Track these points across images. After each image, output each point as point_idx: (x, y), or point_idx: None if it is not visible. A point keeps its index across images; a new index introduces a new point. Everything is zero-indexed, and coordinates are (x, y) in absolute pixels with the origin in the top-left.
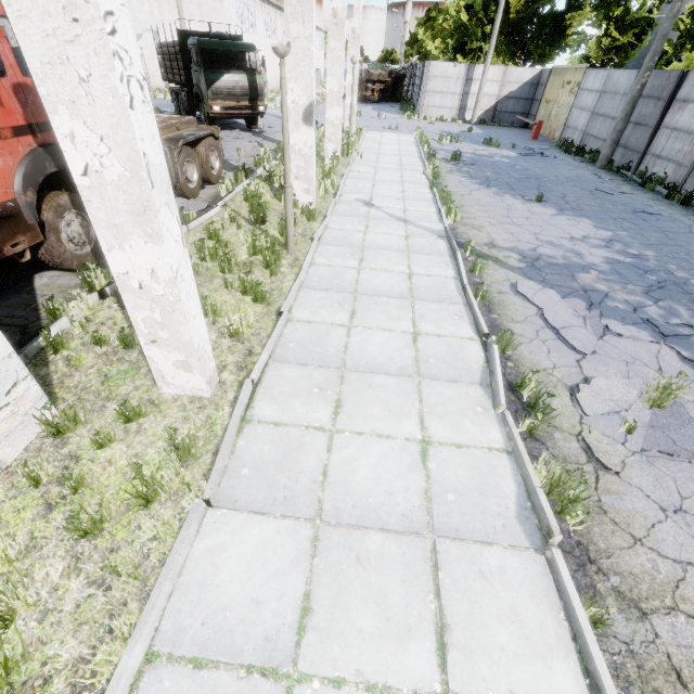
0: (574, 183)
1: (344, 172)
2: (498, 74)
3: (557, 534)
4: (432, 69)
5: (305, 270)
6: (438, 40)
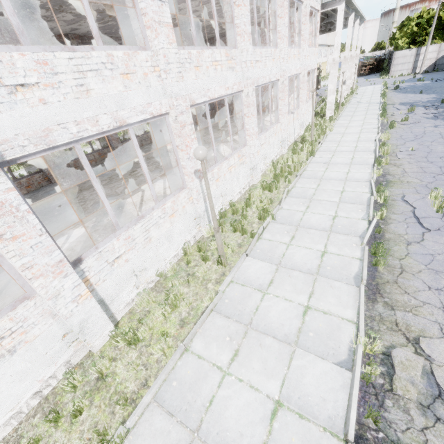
0: None
1: (351, 98)
2: (435, 48)
3: (379, 116)
4: (396, 55)
5: (343, 110)
6: (404, 39)
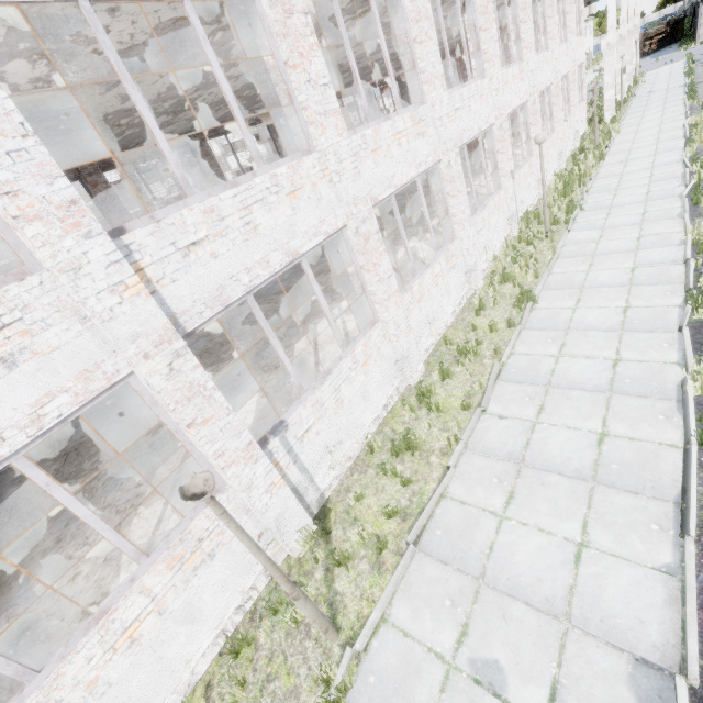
0: None
1: (635, 90)
2: None
3: (686, 100)
4: None
5: (628, 107)
6: None
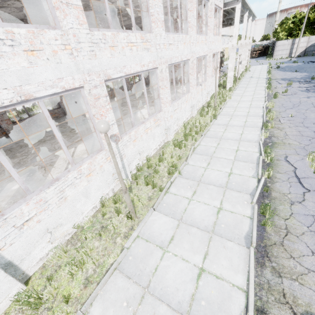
0: (314, 67)
1: (245, 74)
2: (305, 39)
3: (266, 88)
4: (278, 44)
5: (240, 83)
6: (283, 32)
